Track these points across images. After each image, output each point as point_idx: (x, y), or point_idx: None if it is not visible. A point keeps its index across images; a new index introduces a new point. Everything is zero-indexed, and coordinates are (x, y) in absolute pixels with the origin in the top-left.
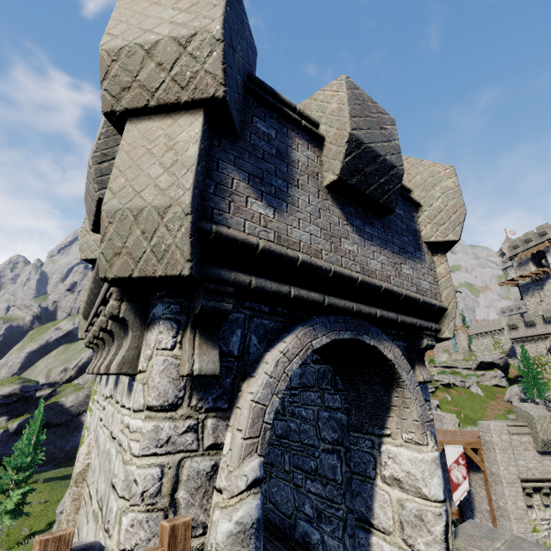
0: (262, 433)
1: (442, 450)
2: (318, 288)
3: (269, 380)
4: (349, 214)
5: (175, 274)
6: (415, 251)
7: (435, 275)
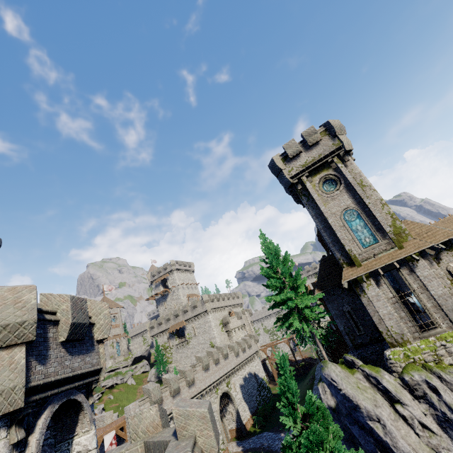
0: (39, 450)
1: (103, 442)
2: (57, 386)
3: (41, 430)
4: (68, 348)
5: (18, 408)
6: (92, 348)
7: (99, 353)
